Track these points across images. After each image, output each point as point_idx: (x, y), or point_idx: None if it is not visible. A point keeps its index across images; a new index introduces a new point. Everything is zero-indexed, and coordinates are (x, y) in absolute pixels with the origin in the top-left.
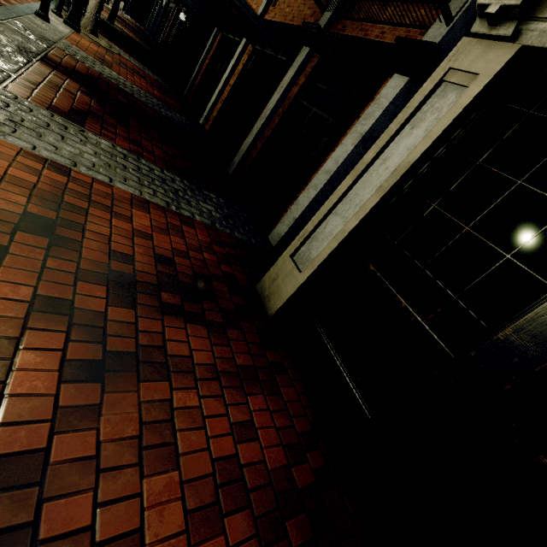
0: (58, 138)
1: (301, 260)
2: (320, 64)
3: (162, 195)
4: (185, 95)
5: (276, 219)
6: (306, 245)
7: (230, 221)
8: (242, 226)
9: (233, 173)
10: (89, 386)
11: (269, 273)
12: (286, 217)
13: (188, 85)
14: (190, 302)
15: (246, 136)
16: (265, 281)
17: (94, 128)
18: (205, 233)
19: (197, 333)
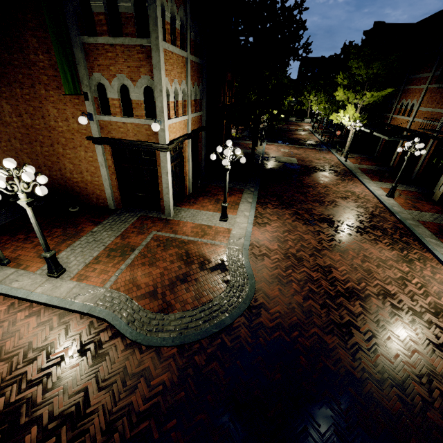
0: (384, 185)
1: (440, 190)
2: (438, 142)
3: (404, 188)
4: (375, 156)
5: (435, 186)
6: (441, 187)
7: (420, 190)
8: (424, 190)
9: (414, 178)
10: (414, 203)
11: (434, 195)
12: (437, 185)
13: (376, 152)
14: (419, 199)
15: (415, 166)
16: (433, 196)
17: (383, 182)
18: (416, 192)
19: (422, 202)
